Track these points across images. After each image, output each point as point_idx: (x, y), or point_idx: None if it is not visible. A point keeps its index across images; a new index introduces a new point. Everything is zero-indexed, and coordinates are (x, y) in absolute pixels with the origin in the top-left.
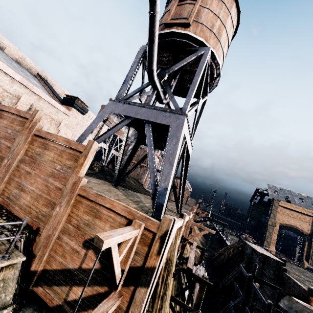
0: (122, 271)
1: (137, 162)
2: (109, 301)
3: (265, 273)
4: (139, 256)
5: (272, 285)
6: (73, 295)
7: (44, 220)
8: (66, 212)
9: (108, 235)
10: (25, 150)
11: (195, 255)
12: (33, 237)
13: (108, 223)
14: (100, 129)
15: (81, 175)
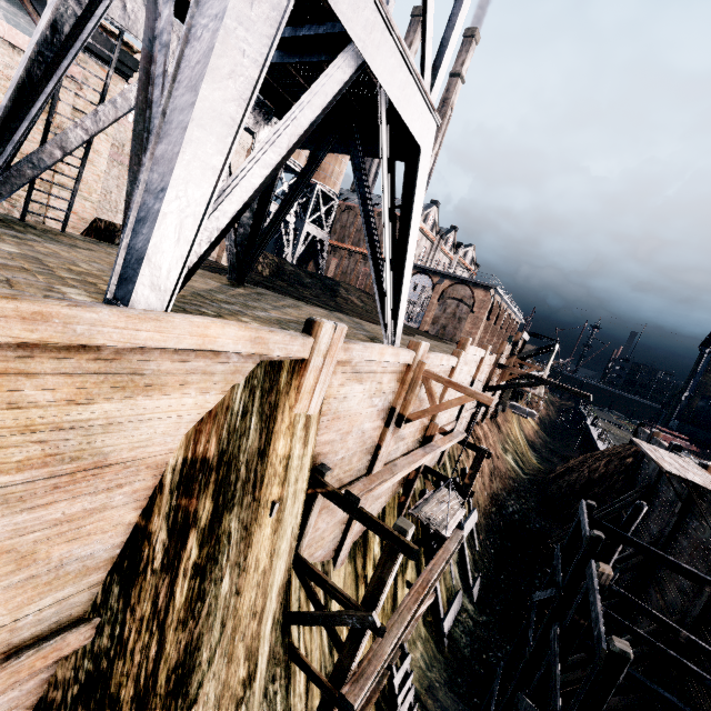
0: None
1: (281, 205)
2: None
3: (686, 530)
4: None
5: (689, 571)
6: None
7: None
8: None
9: None
10: None
11: (497, 467)
12: None
13: None
14: (108, 78)
15: None
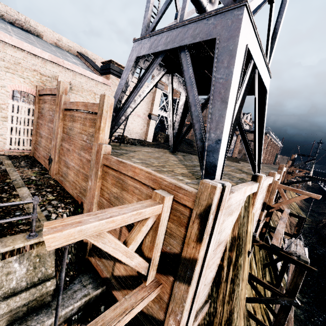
0: (149, 259)
1: None
2: (139, 293)
3: None
4: (175, 240)
5: None
6: (117, 271)
7: (85, 195)
8: (96, 185)
9: (71, 222)
10: (62, 128)
11: (291, 222)
12: (81, 211)
13: (135, 196)
14: None
15: (103, 141)
